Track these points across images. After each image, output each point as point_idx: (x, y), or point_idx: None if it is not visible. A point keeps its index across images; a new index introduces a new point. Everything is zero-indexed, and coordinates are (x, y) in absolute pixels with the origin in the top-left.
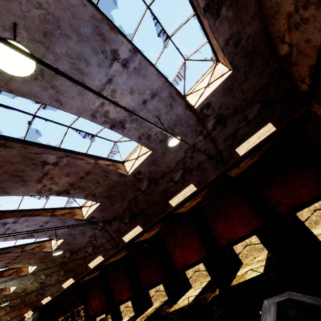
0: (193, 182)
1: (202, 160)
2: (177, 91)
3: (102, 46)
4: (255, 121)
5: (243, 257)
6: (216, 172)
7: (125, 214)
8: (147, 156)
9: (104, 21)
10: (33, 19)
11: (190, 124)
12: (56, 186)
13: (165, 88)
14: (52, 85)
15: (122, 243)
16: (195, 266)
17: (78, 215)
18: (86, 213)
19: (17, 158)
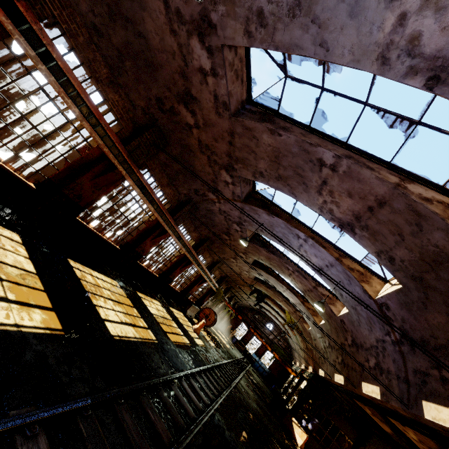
0: None
1: None
2: None
3: None
4: None
5: None
6: None
7: (448, 355)
8: None
9: None
10: None
11: None
12: (338, 209)
13: None
14: (312, 16)
15: (417, 409)
16: None
17: (371, 286)
18: (382, 291)
19: (296, 148)
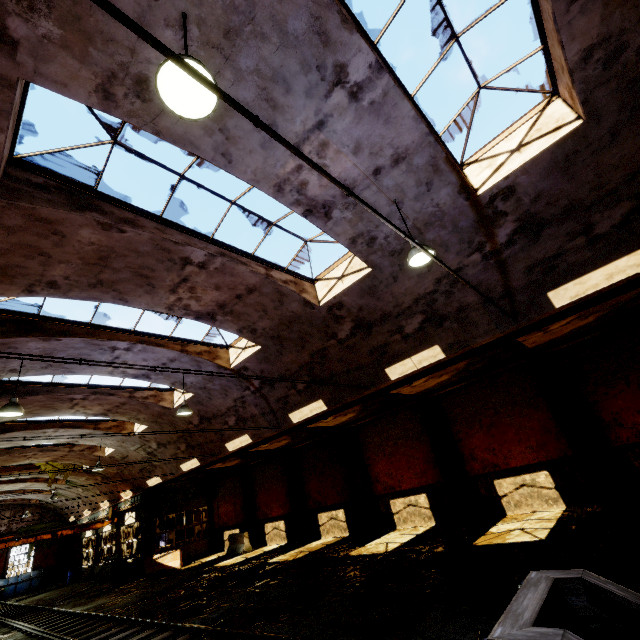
0: (441, 343)
1: (470, 303)
2: (448, 155)
3: (320, 56)
4: (609, 239)
5: (510, 504)
6: (493, 331)
7: (300, 375)
8: (361, 277)
9: (333, 7)
10: (214, 5)
11: (461, 227)
12: (197, 303)
13: (425, 146)
14: (222, 125)
15: (287, 422)
16: (410, 495)
17: (222, 359)
18: (234, 358)
19: (148, 246)
